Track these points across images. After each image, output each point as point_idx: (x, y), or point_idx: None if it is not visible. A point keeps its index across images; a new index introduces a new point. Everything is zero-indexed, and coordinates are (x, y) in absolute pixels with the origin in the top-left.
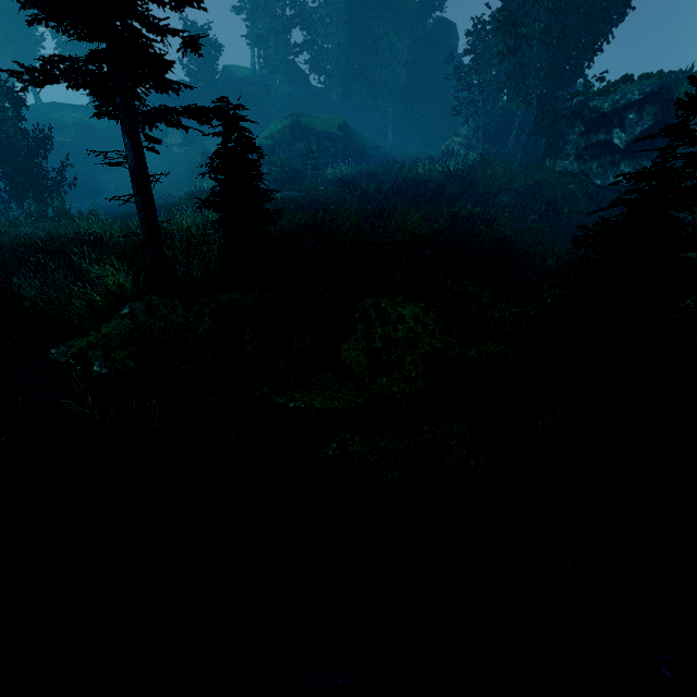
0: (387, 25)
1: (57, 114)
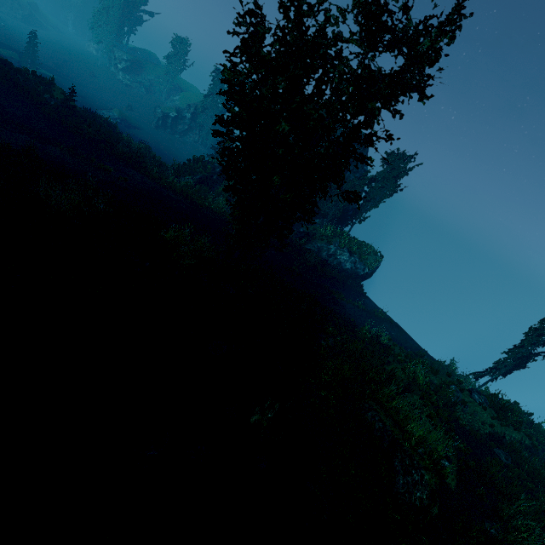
0: None
1: None
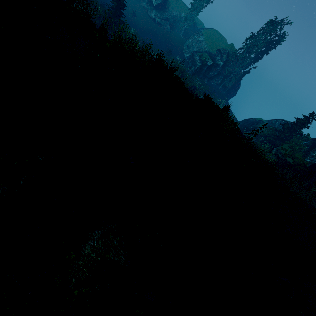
0: None
1: None
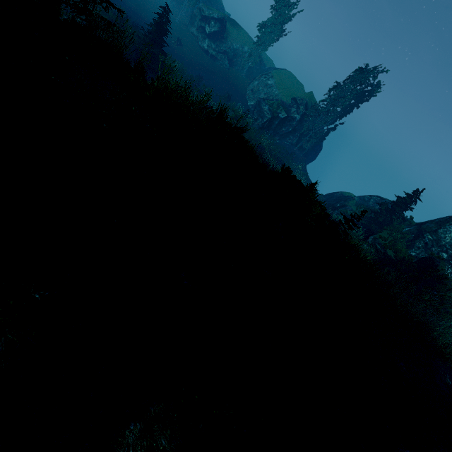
0: None
1: None
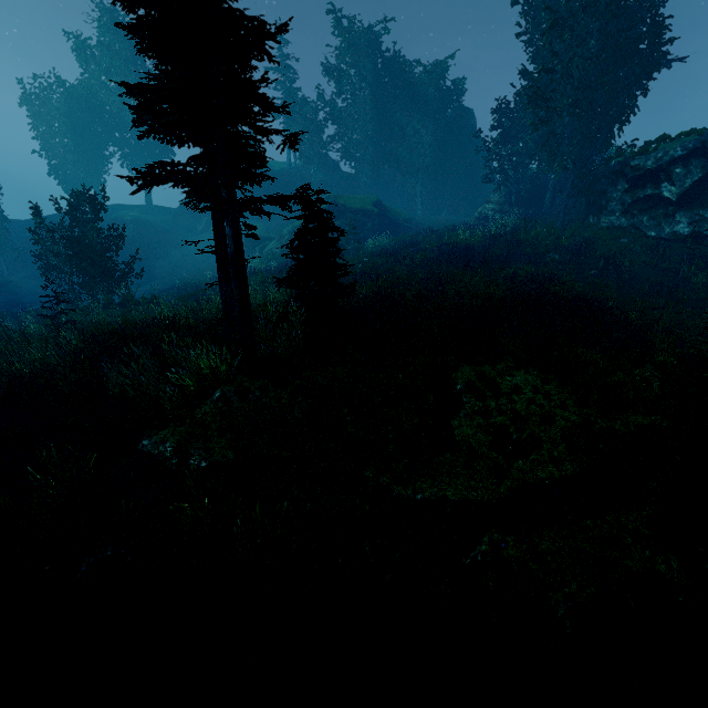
0: (410, 116)
1: (117, 214)
